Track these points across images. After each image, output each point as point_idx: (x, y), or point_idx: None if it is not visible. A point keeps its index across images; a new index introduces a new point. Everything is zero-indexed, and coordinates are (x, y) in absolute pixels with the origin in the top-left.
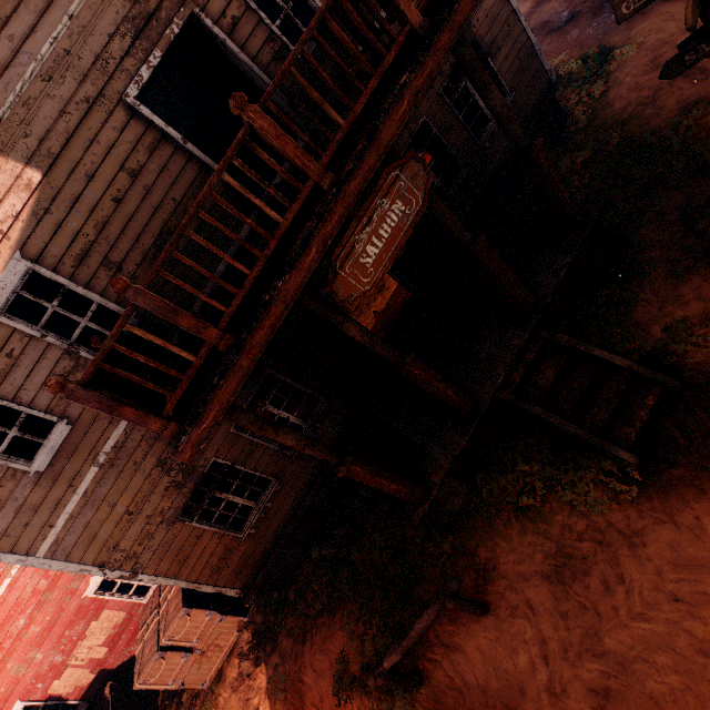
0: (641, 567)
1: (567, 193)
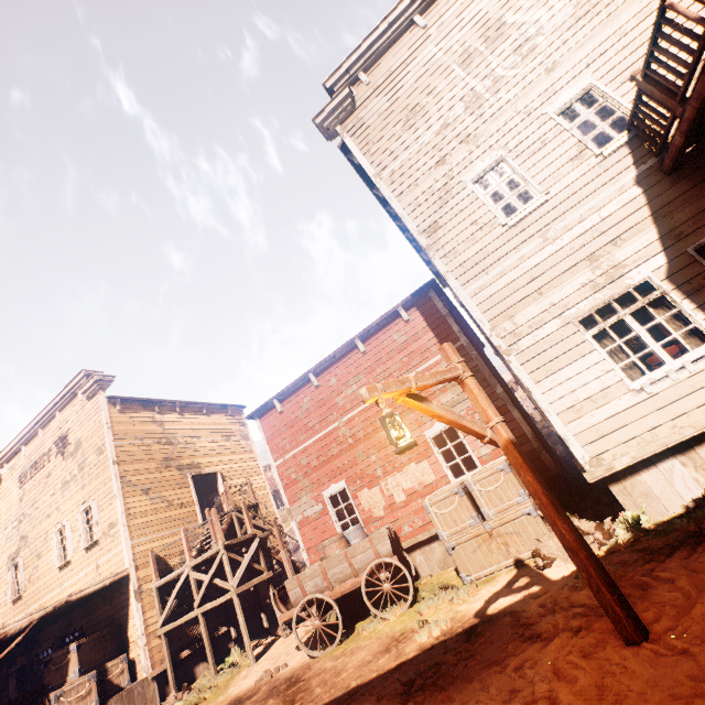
0: None
1: None
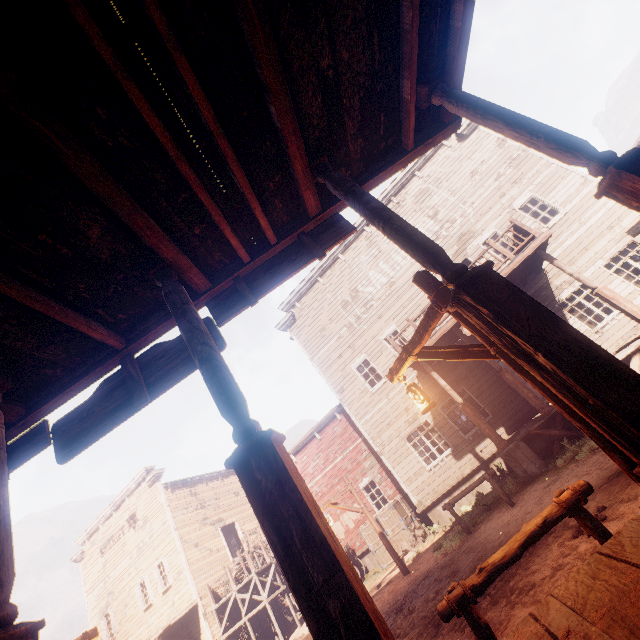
0: (578, 472)
1: (636, 308)
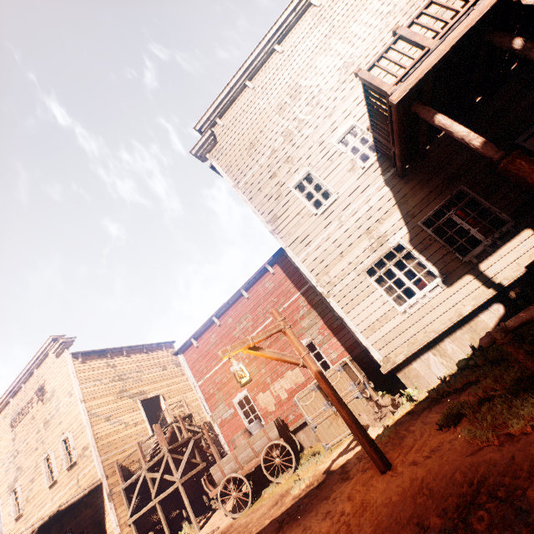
0: None
1: None
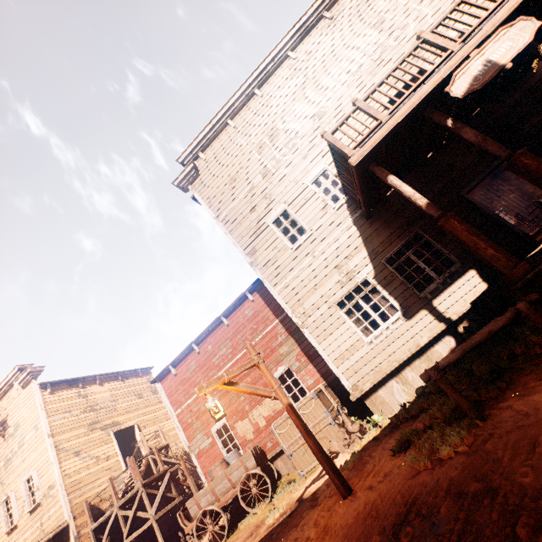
0: None
1: None
